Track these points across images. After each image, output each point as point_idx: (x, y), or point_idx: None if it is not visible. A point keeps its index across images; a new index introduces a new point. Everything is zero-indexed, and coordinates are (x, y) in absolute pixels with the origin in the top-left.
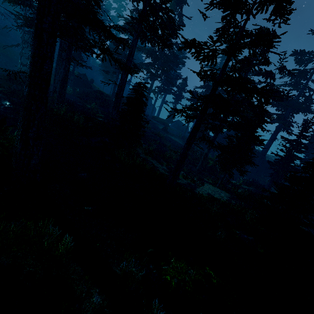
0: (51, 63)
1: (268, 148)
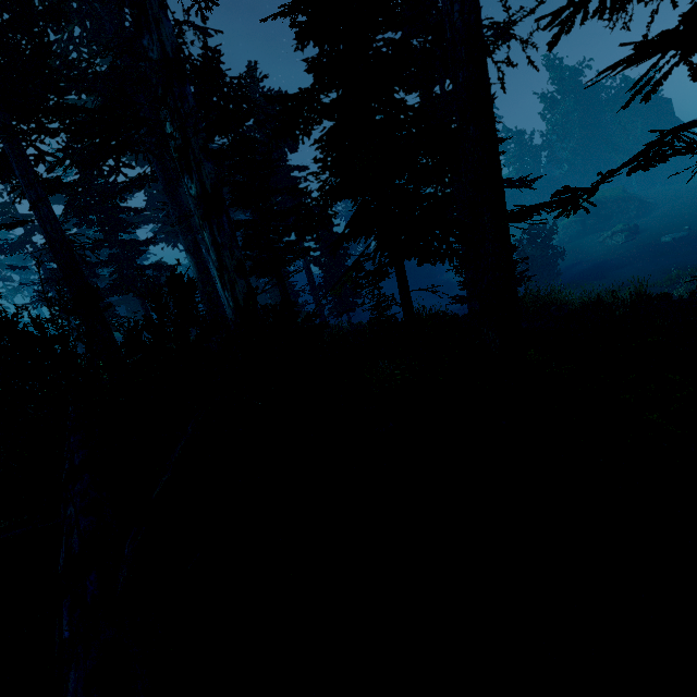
0: None
1: None
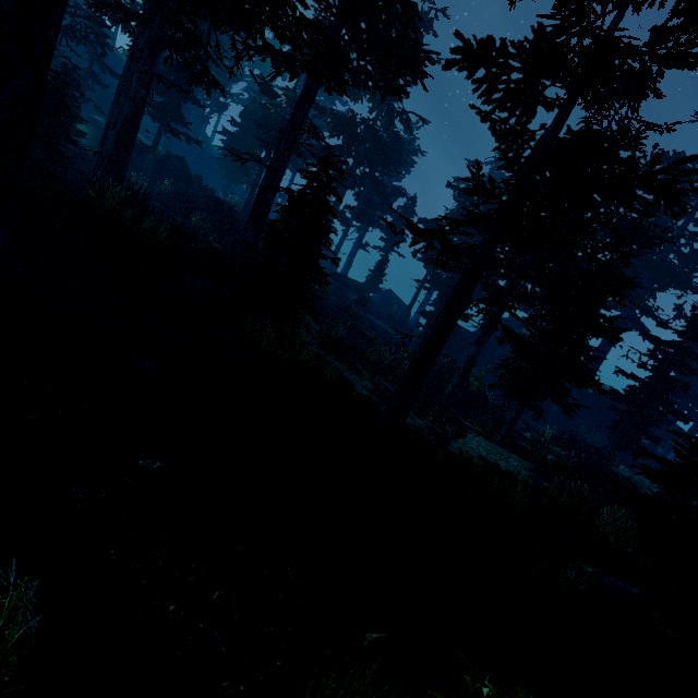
0: None
1: (598, 365)
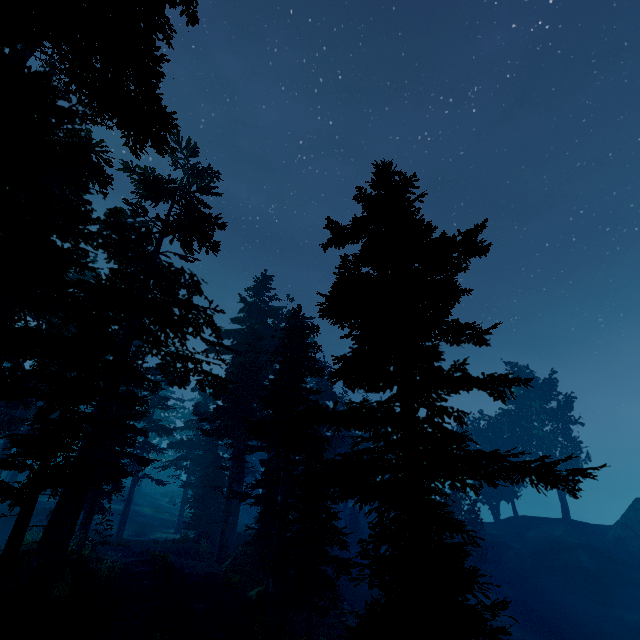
0: None
1: None
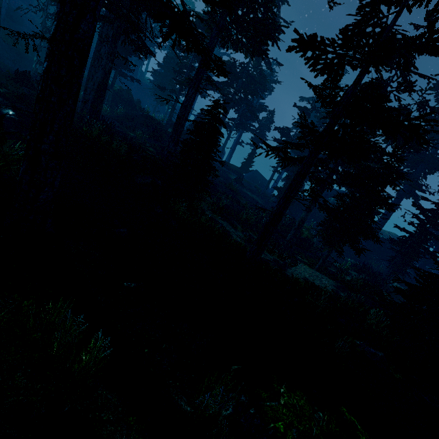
0: (94, 21)
1: (386, 221)
